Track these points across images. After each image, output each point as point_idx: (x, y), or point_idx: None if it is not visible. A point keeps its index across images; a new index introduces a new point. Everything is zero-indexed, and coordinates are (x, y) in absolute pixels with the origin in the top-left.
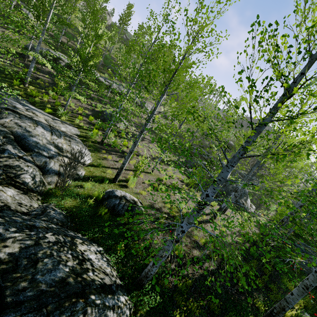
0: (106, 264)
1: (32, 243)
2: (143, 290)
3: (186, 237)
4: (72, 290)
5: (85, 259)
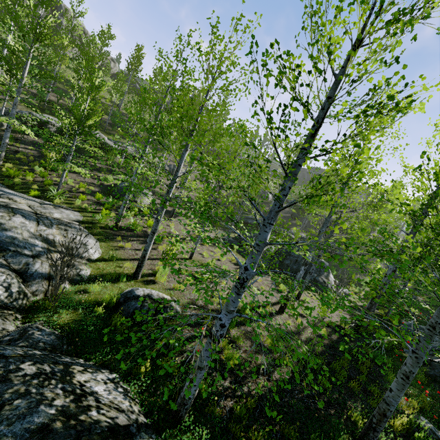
0: (123, 396)
1: None
2: (182, 425)
3: (246, 340)
4: (58, 439)
5: (87, 393)
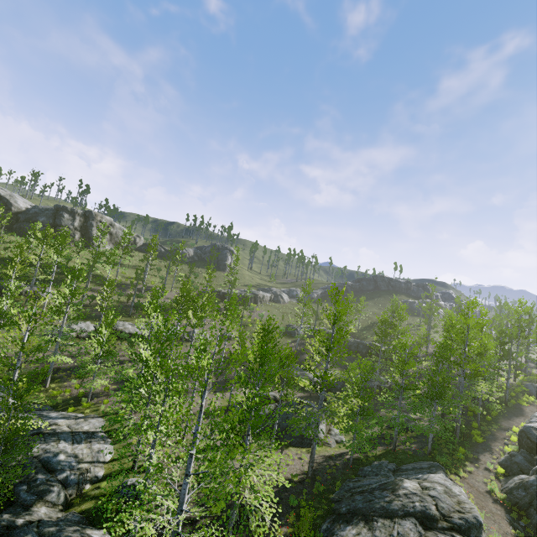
0: None
1: (58, 531)
2: None
3: (193, 503)
4: None
5: (90, 536)
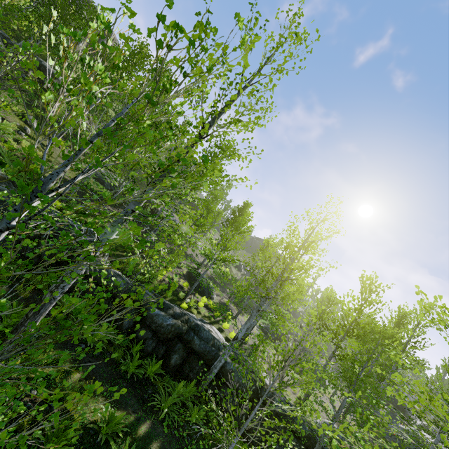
0: None
1: None
2: None
3: None
4: None
5: None
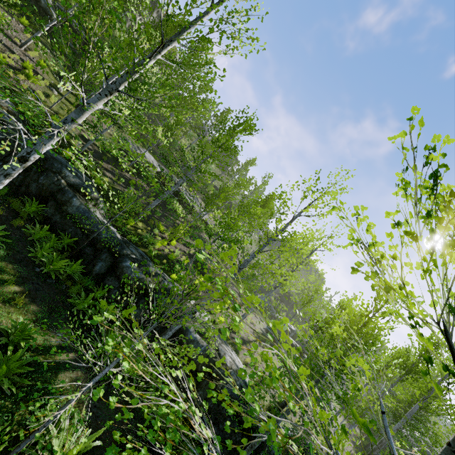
0: None
1: None
2: None
3: None
4: None
5: None
